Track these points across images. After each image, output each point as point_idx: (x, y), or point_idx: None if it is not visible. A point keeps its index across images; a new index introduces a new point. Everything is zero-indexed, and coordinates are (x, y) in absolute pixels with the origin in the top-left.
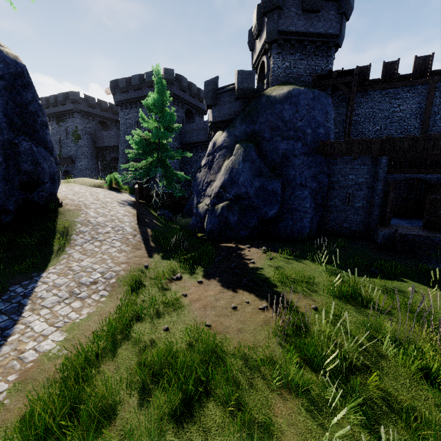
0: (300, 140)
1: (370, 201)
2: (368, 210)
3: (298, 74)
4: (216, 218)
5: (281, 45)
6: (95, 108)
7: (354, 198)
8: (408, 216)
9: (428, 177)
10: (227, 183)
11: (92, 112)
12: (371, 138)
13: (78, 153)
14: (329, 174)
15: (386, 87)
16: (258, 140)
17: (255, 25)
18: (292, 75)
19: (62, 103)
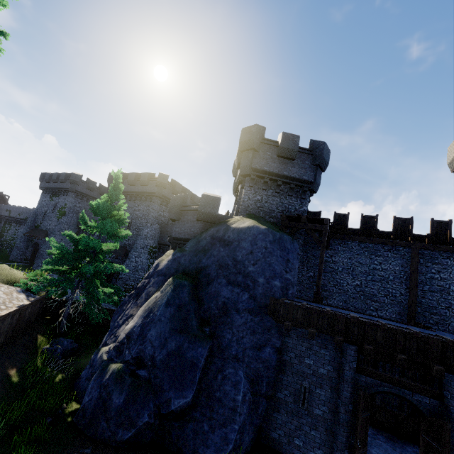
0: (247, 289)
1: (334, 411)
2: (331, 426)
3: (269, 209)
4: (98, 387)
5: (254, 179)
6: (93, 191)
7: (312, 397)
8: (401, 435)
9: (417, 398)
10: (136, 332)
11: (89, 194)
12: (334, 313)
13: (55, 228)
14: (280, 348)
15: (365, 240)
16: (201, 276)
17: (236, 157)
18: (263, 208)
19: (62, 181)
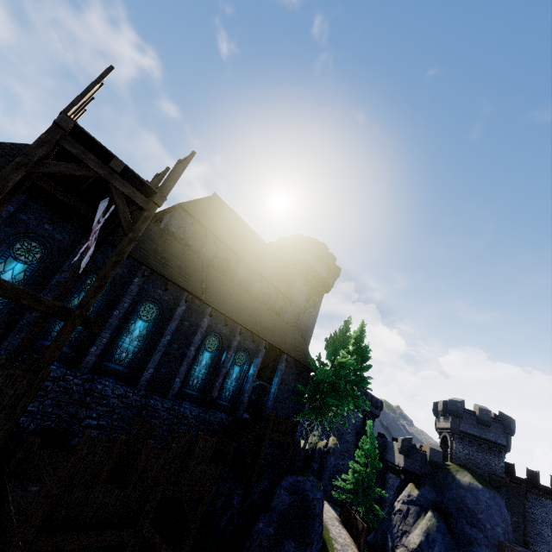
0: (481, 530)
1: None
2: None
3: (475, 461)
4: None
5: (461, 438)
6: None
7: None
8: None
9: None
10: (424, 545)
11: None
12: None
13: None
14: None
15: None
16: (447, 514)
17: (441, 411)
18: (471, 460)
19: None
